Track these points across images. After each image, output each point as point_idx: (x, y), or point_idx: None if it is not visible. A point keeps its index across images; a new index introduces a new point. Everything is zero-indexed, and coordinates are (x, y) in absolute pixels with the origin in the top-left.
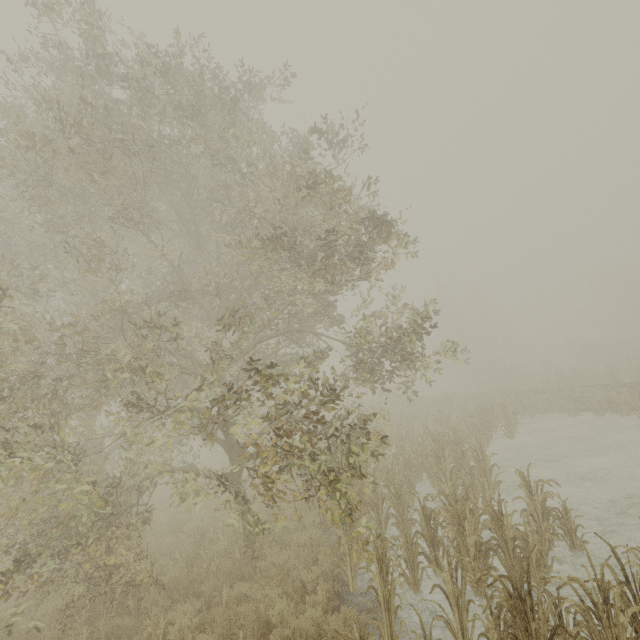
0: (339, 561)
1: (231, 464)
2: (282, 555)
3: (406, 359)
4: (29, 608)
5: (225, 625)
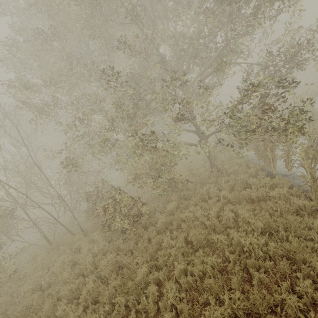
0: (268, 163)
1: (201, 139)
2: (236, 166)
3: (298, 65)
4: (141, 195)
5: (227, 188)
